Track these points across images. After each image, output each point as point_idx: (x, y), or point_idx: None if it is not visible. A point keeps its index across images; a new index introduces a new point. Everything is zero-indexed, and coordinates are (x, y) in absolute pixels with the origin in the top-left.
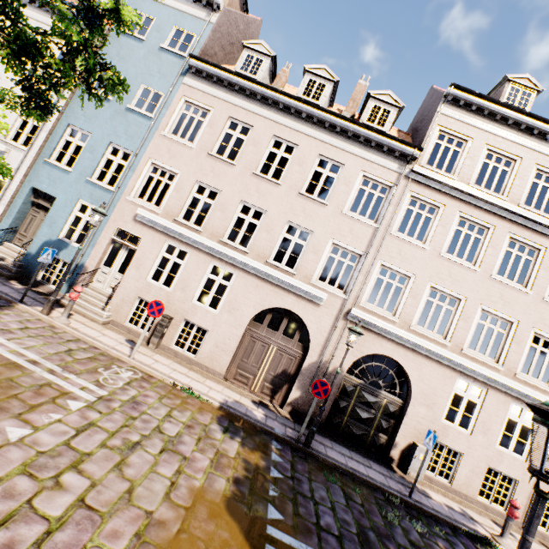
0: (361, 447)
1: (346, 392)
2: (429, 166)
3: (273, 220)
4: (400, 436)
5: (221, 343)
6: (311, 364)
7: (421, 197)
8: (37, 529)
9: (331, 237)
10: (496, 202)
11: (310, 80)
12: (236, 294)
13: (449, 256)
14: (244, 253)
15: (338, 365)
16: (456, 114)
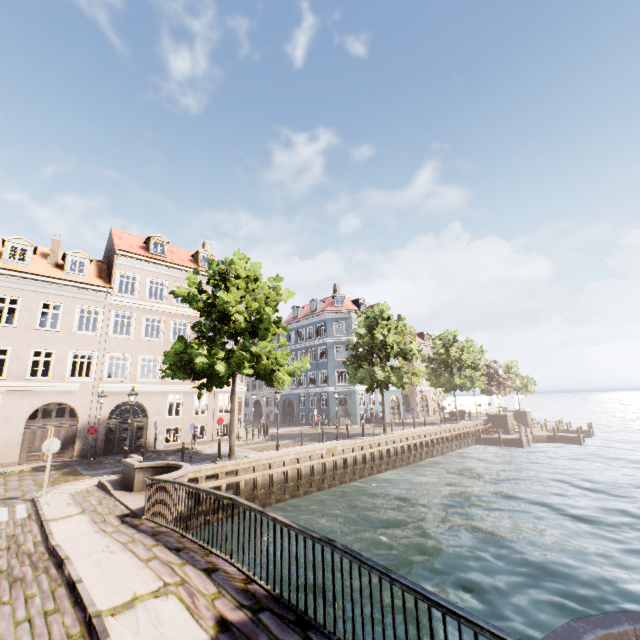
0: (130, 451)
1: (112, 429)
2: (120, 295)
3: (20, 351)
4: (149, 435)
5: (8, 444)
6: (84, 425)
7: (121, 312)
8: (2, 492)
9: (70, 349)
10: (161, 306)
11: (13, 247)
12: (7, 409)
13: (147, 339)
14: (3, 380)
15: (102, 418)
16: (127, 263)
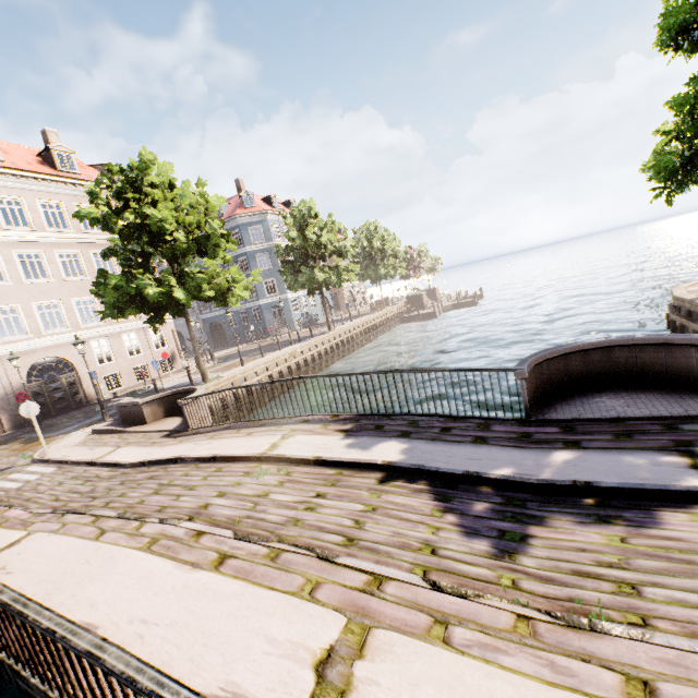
0: (72, 410)
1: (39, 393)
2: None
3: None
4: (86, 388)
5: None
6: (0, 396)
7: None
8: None
9: None
10: (32, 235)
11: None
12: None
13: (32, 282)
14: None
15: (19, 384)
16: None
